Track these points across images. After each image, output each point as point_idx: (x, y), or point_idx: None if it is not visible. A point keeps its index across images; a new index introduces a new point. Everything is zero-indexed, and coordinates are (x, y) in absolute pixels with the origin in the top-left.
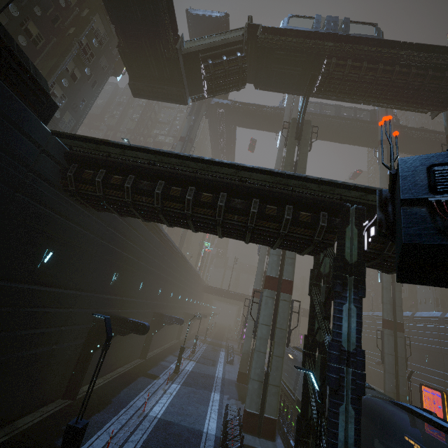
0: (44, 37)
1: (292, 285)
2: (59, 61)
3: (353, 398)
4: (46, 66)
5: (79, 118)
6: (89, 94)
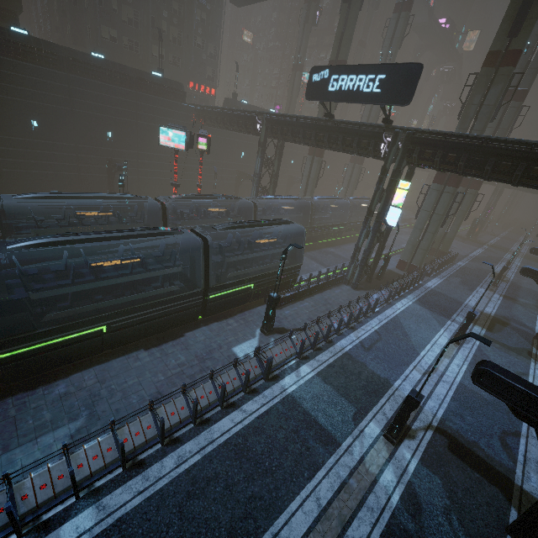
0: (182, 4)
1: (322, 152)
2: (192, 19)
3: (256, 186)
4: (189, 28)
5: (219, 43)
6: (219, 16)
